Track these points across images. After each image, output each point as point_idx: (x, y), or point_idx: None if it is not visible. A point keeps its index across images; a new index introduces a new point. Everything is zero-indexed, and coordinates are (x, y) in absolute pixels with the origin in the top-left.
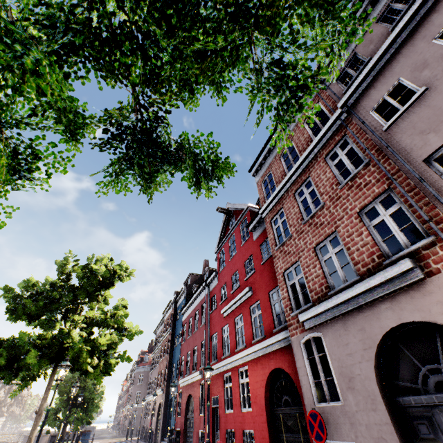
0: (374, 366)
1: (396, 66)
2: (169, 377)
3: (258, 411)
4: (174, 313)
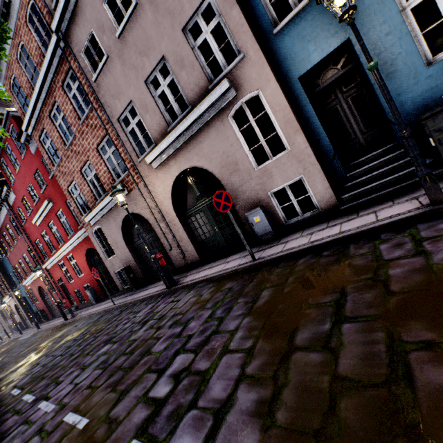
0: (123, 235)
1: (87, 12)
2: (12, 284)
3: (87, 273)
4: None
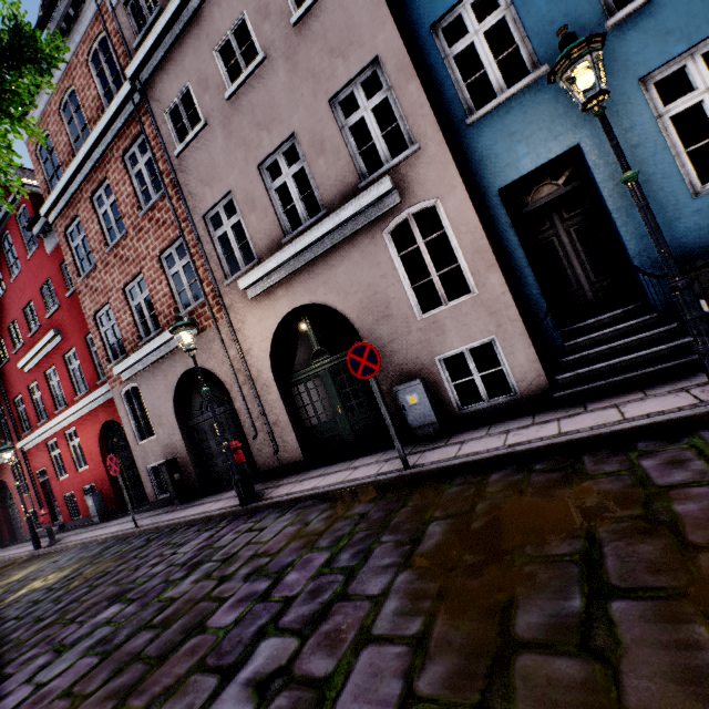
0: (174, 404)
1: (187, 59)
2: None
3: (96, 465)
4: None
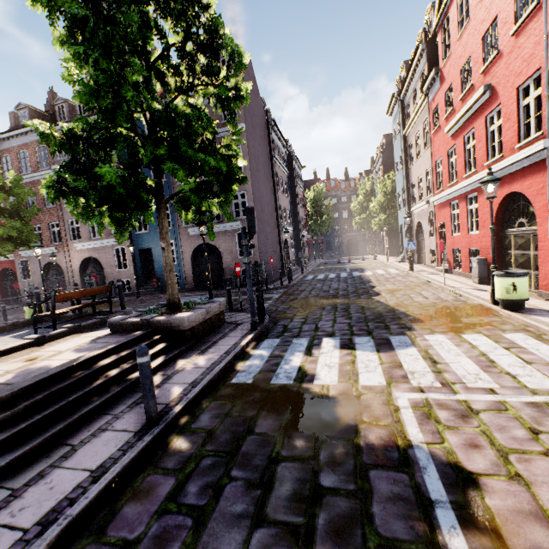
0: (43, 271)
1: None
2: None
3: None
4: None
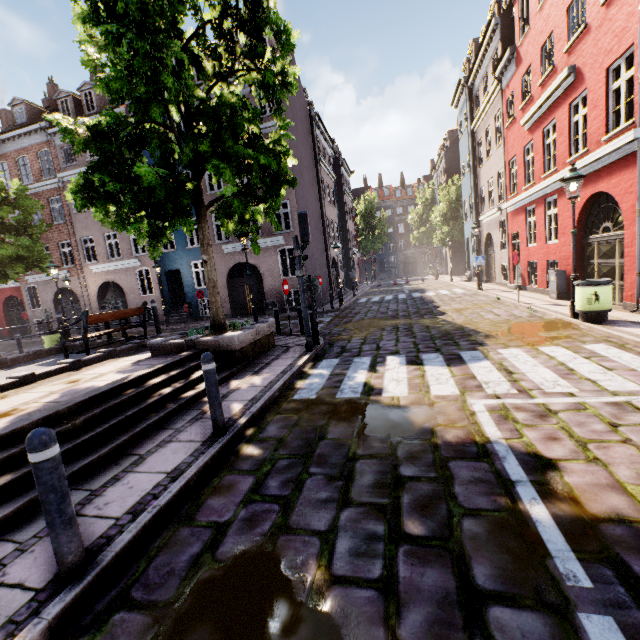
0: (54, 298)
1: None
2: None
3: None
4: None
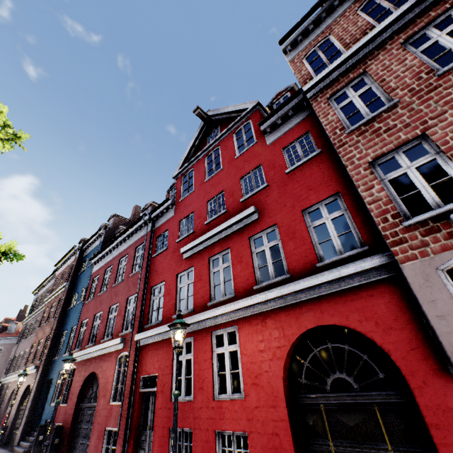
0: None
1: None
2: (53, 350)
3: (264, 400)
4: (76, 264)
